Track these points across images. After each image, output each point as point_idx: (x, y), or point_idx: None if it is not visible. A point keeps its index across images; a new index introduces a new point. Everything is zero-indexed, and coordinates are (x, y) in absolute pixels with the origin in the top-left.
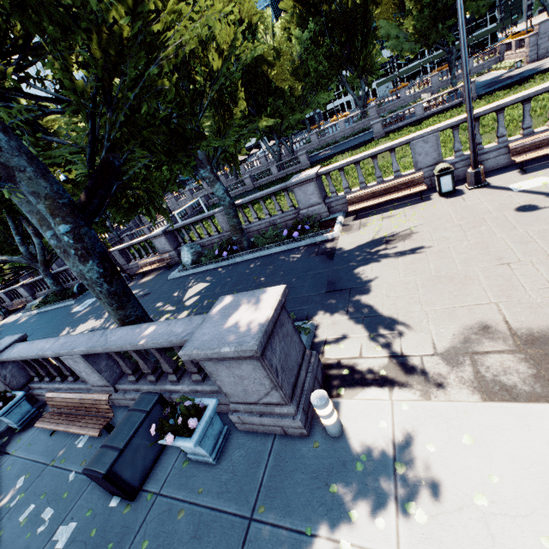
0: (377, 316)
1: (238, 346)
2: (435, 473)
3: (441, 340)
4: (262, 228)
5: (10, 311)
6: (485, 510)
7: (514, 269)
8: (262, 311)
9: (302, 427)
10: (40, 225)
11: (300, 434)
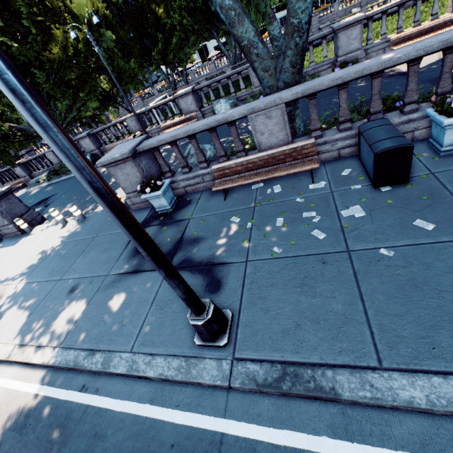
0: None
1: None
2: None
3: None
4: None
5: None
6: None
7: None
8: None
9: None
10: None
11: None
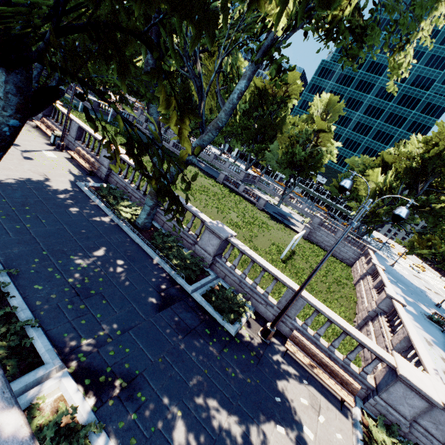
0: None
1: None
2: None
3: None
4: None
5: None
6: None
7: None
8: None
9: None
10: None
11: None
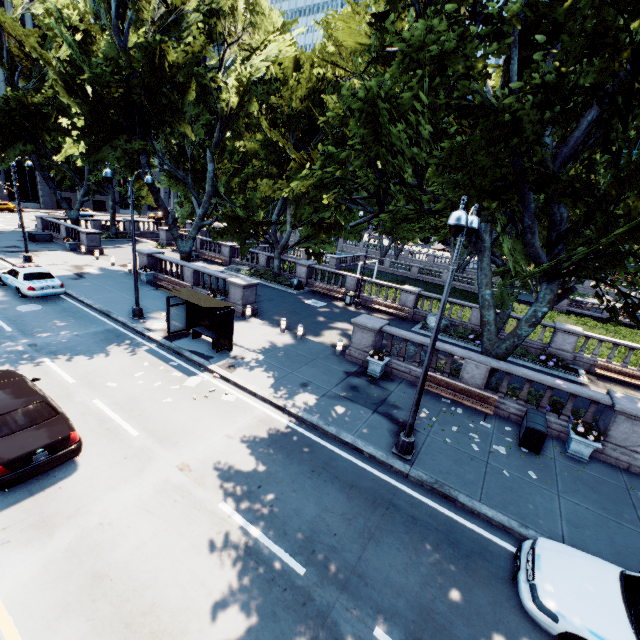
0: None
1: None
2: None
3: None
4: None
5: (198, 257)
6: None
7: None
8: None
9: None
10: (486, 284)
11: (638, 472)
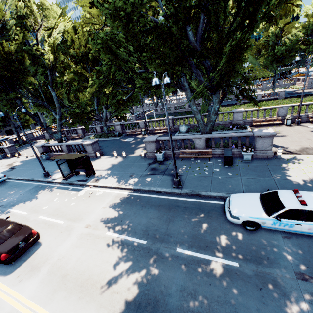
0: (277, 146)
1: (271, 133)
2: (302, 160)
3: (297, 149)
4: (214, 125)
5: (68, 139)
6: (312, 162)
7: (312, 141)
8: (271, 130)
9: (273, 155)
10: (192, 104)
11: (271, 158)
